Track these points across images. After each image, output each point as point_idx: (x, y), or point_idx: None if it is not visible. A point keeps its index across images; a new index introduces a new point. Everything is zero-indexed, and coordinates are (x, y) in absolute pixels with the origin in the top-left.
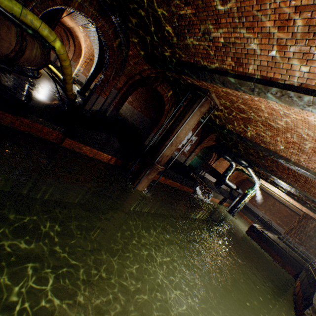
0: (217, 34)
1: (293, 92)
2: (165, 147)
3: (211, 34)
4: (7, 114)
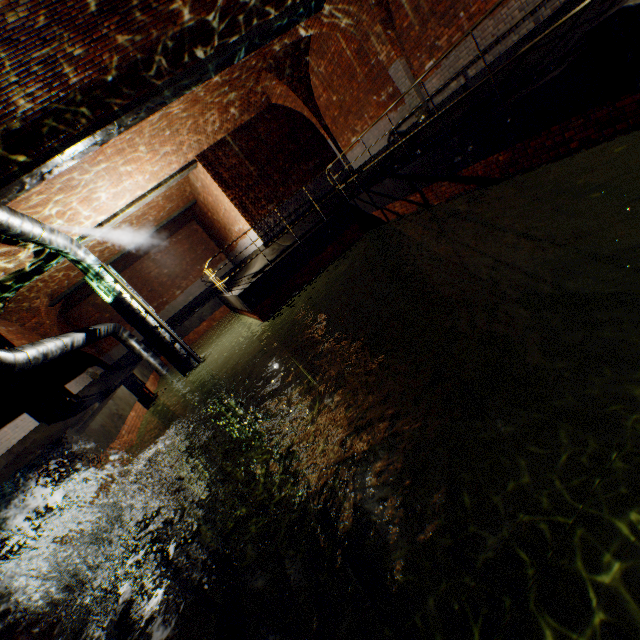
0: None
1: None
2: None
3: None
4: None
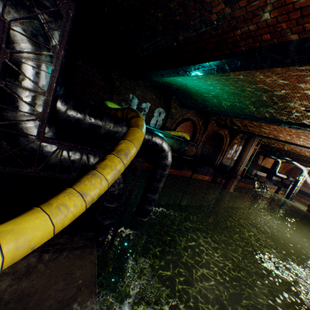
0: (265, 130)
1: (300, 147)
2: (241, 167)
3: (262, 130)
4: (178, 171)
